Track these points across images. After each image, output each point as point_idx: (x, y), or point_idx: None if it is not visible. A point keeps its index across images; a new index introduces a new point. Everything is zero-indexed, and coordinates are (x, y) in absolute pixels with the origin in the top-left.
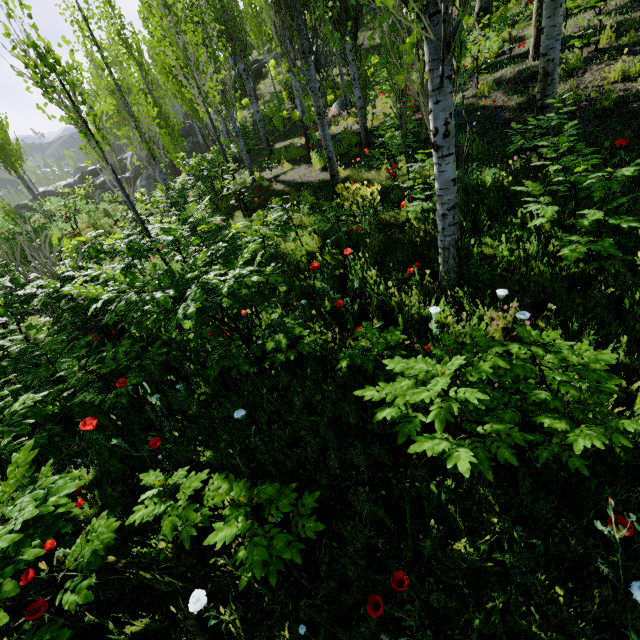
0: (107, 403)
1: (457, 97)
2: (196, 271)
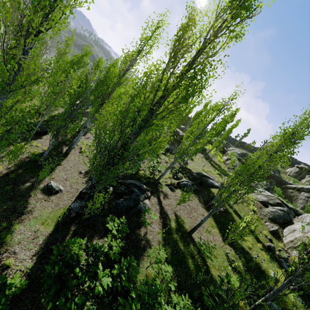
0: None
1: None
2: None
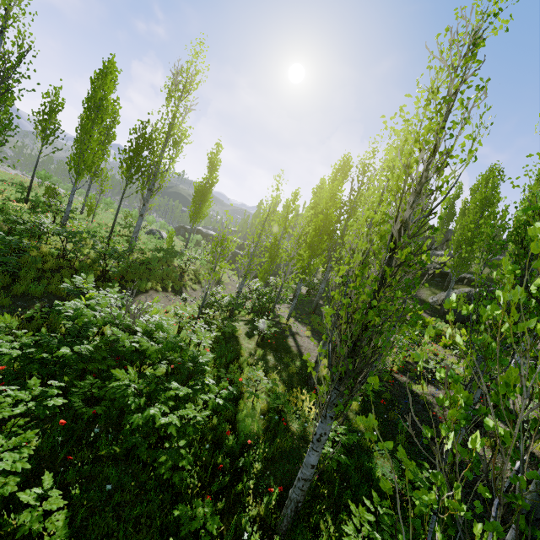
0: (81, 410)
1: (430, 388)
2: (152, 411)
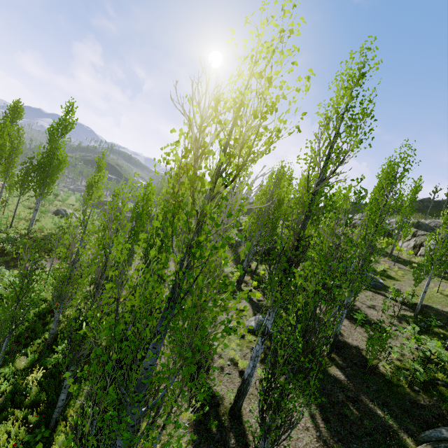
0: None
1: None
2: None
